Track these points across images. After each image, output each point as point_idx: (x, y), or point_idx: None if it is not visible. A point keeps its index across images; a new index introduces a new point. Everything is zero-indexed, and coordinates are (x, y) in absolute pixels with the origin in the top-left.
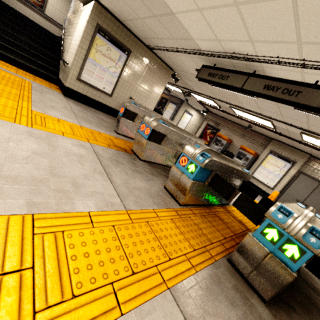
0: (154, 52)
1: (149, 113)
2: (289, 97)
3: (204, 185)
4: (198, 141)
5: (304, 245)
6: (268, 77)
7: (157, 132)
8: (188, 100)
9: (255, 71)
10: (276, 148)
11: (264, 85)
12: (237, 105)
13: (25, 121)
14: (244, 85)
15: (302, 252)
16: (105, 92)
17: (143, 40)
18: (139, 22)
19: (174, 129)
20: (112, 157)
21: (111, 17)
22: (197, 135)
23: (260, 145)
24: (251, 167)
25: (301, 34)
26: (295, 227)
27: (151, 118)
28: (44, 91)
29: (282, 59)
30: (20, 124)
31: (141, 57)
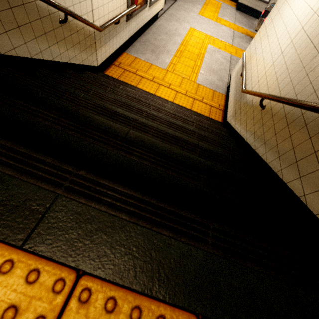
0: None
1: None
2: None
3: None
4: None
5: None
6: None
7: None
8: None
9: None
10: None
11: None
12: None
13: (214, 20)
14: None
15: None
16: (264, 1)
17: None
18: None
19: None
20: (240, 36)
21: None
22: None
23: None
24: None
25: None
26: None
27: None
28: (226, 8)
29: None
30: (213, 21)
31: None
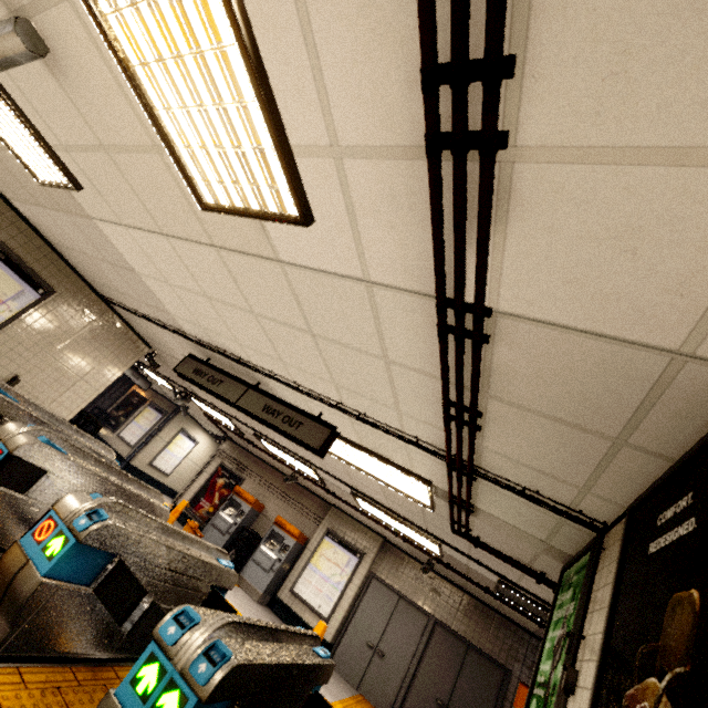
0: (114, 308)
1: (39, 419)
2: (289, 429)
3: (86, 592)
4: (149, 495)
5: (189, 685)
6: (271, 395)
7: (23, 461)
8: (190, 409)
9: (260, 383)
10: (337, 525)
11: (265, 405)
12: (262, 433)
13: None
14: (240, 400)
15: (184, 701)
16: None
17: (92, 283)
18: (83, 258)
19: (82, 460)
20: None
21: (27, 228)
22: (193, 489)
23: (312, 518)
24: (292, 569)
25: (279, 353)
26: (189, 648)
27: (21, 429)
28: None
29: (278, 376)
30: None
31: (79, 307)
